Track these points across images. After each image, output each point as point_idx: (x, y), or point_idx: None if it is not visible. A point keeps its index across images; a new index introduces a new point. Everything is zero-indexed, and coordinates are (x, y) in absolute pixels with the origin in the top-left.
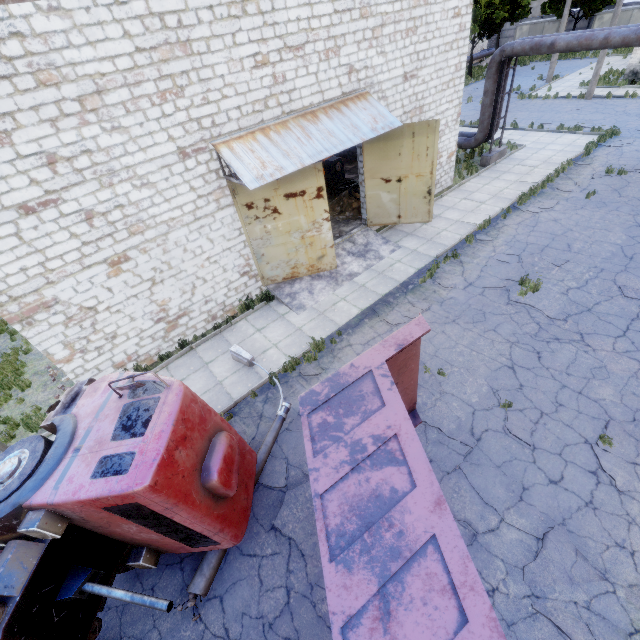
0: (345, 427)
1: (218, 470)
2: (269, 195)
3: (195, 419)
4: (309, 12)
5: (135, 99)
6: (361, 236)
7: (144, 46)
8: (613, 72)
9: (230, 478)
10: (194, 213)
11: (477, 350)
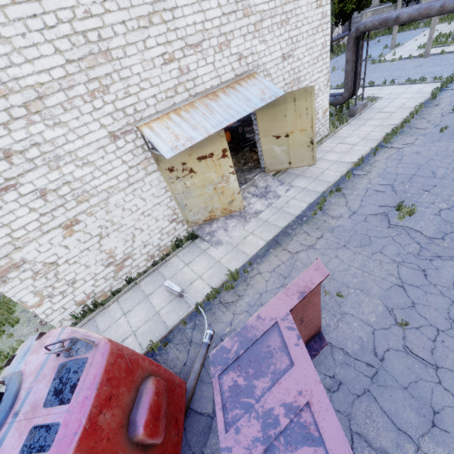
0: (255, 391)
1: (143, 423)
2: (185, 159)
3: (121, 374)
4: (202, 17)
5: (70, 99)
6: (261, 181)
7: (73, 58)
8: (442, 35)
9: (156, 427)
10: (127, 180)
11: (368, 271)
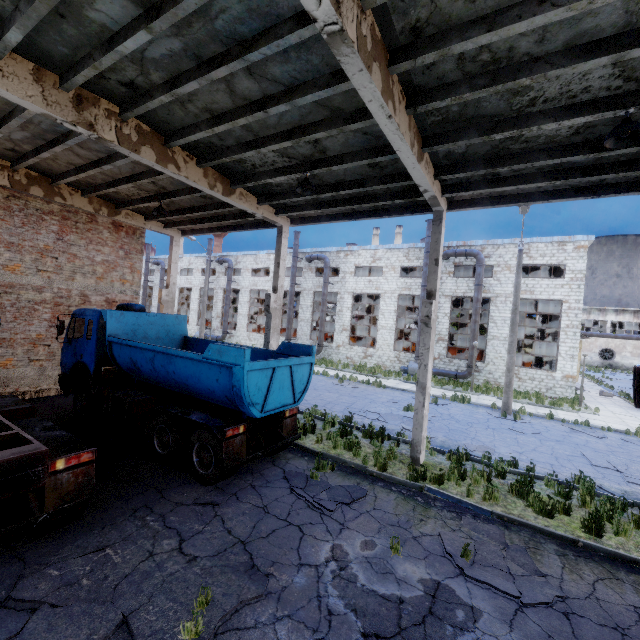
0: None
1: None
2: None
3: None
4: None
5: None
6: None
7: None
8: None
9: None
10: None
11: None
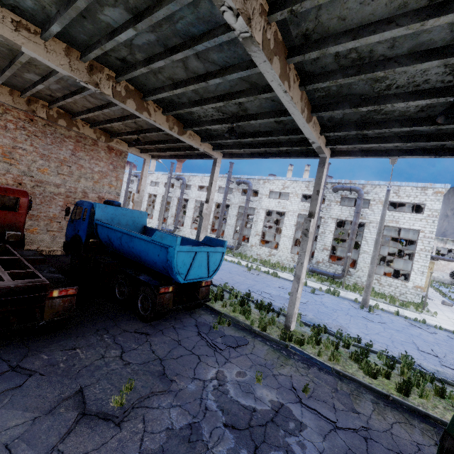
0: None
1: None
2: None
3: None
4: None
5: None
6: None
7: None
8: None
9: None
10: None
11: None
